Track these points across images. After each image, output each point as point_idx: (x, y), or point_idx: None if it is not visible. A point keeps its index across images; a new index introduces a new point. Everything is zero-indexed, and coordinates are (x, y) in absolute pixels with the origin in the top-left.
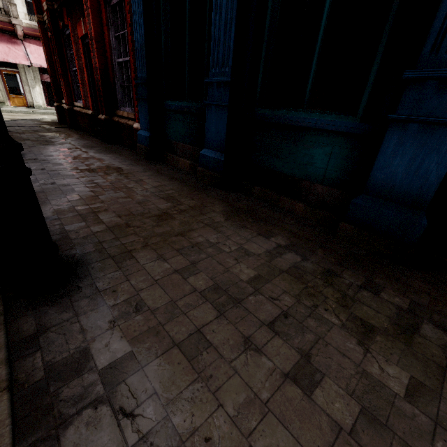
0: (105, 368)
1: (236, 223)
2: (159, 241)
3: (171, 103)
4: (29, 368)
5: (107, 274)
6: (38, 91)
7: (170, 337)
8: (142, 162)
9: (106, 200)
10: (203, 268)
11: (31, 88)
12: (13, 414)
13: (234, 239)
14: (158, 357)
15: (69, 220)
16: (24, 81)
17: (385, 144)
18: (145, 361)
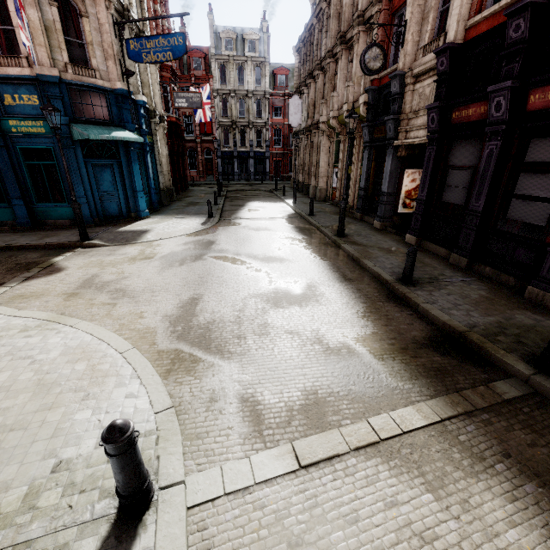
0: None
1: None
2: None
3: None
4: None
5: None
6: None
7: None
8: None
9: None
10: None
11: None
12: None
13: None
14: None
15: None
16: None
17: (15, 209)
18: None
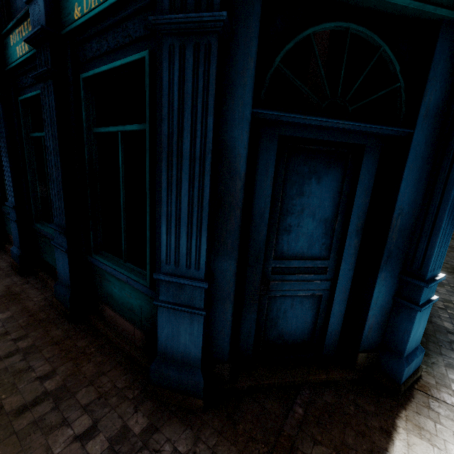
0: None
1: None
2: None
3: (5, 209)
4: None
5: None
6: None
7: None
8: None
9: None
10: None
11: None
12: None
13: None
14: None
15: None
16: None
17: (56, 255)
18: None
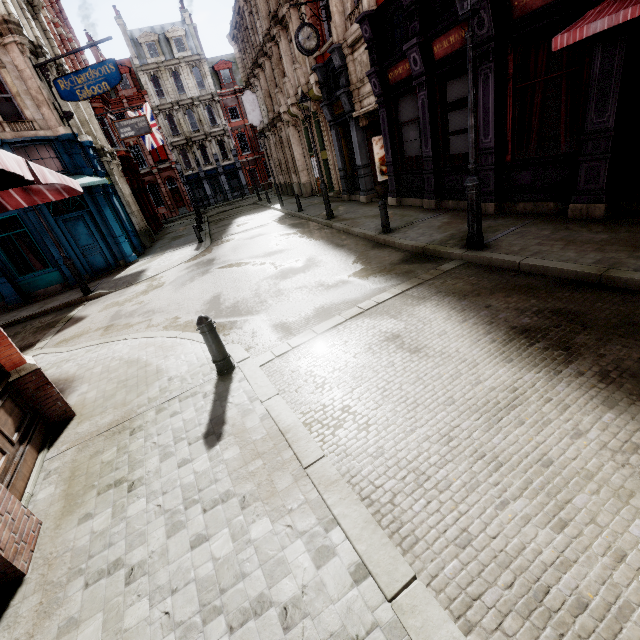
0: None
1: None
2: None
3: None
4: None
5: None
6: None
7: None
8: None
9: None
10: None
11: None
12: None
13: None
14: None
15: None
16: None
17: None
18: None
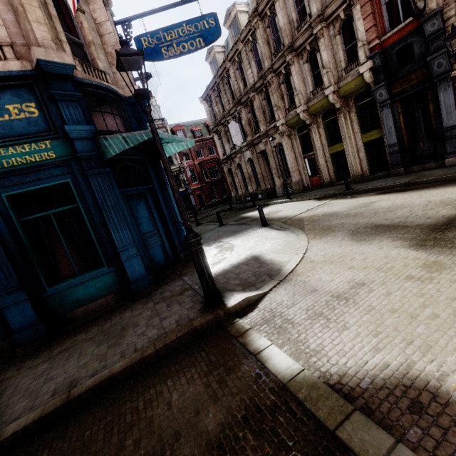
0: None
1: None
2: None
3: None
4: None
5: None
6: None
7: None
8: None
9: None
10: None
11: None
12: None
13: None
14: None
15: None
16: None
17: (7, 316)
18: None
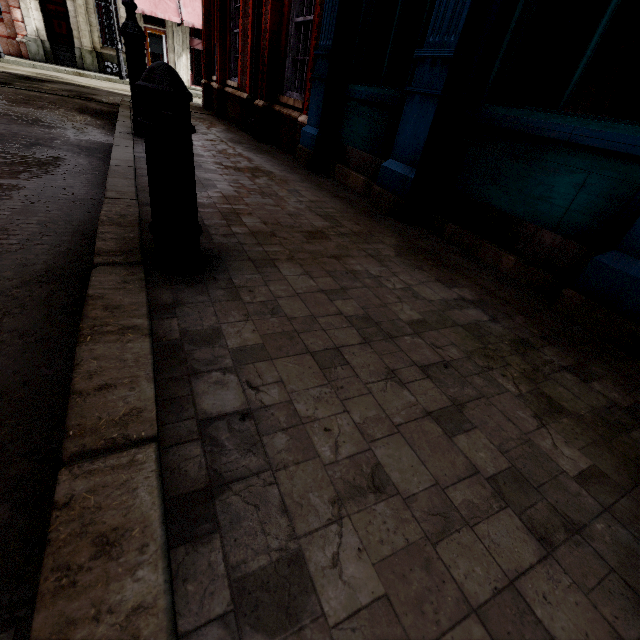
0: (236, 349)
1: (409, 262)
2: (307, 258)
3: (357, 89)
4: (167, 328)
5: (246, 275)
6: (183, 63)
7: (304, 345)
8: (301, 171)
9: (251, 204)
10: (355, 296)
11: (176, 57)
12: (154, 354)
13: (402, 277)
14: (289, 356)
15: (209, 215)
16: (169, 46)
17: None
18: (275, 355)
